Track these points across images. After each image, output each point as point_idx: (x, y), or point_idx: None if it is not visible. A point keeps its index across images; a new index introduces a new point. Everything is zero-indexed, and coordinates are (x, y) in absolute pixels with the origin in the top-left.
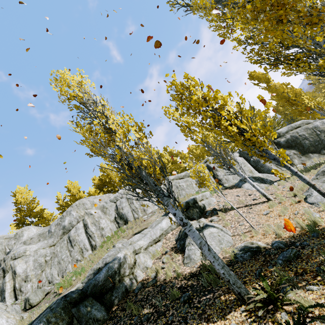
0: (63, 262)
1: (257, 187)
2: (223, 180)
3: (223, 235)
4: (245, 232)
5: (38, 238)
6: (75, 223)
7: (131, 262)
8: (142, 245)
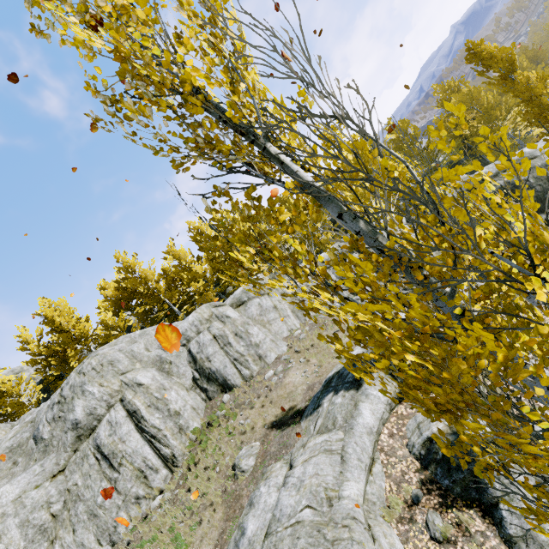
0: (104, 511)
1: None
2: None
3: None
4: None
5: (11, 460)
6: (104, 410)
7: None
8: (360, 495)
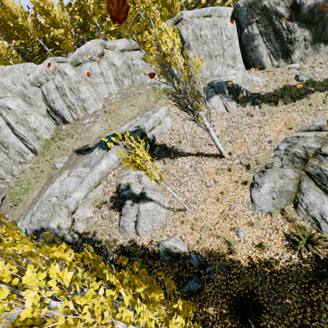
0: (5, 164)
1: (216, 143)
2: (193, 69)
3: (157, 214)
4: (180, 210)
5: None
6: None
7: (68, 225)
8: (80, 197)
